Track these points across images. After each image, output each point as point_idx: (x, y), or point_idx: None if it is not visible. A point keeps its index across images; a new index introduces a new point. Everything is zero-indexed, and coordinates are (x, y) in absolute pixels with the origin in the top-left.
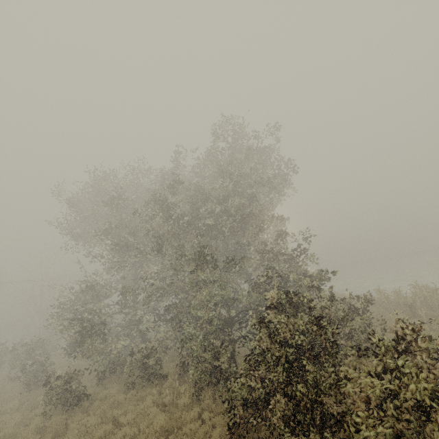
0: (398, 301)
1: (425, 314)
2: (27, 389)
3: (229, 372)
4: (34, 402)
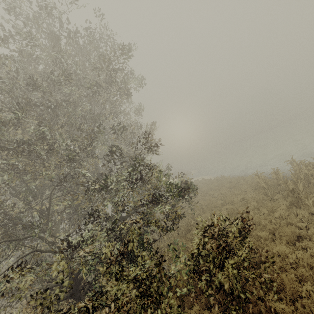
0: (277, 182)
1: (312, 203)
2: None
3: None
4: None
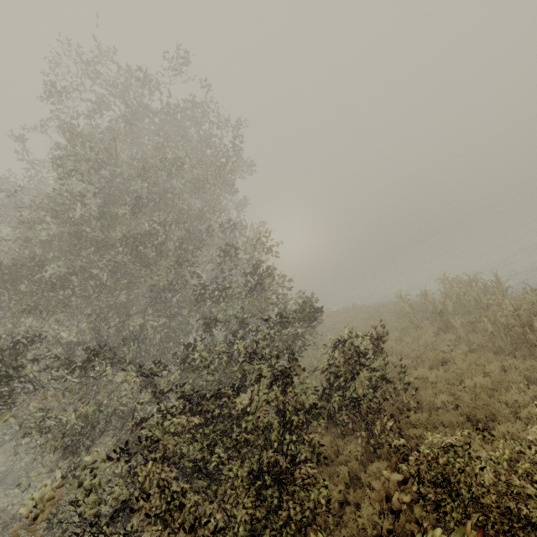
0: (426, 306)
1: (460, 324)
2: None
3: None
4: None
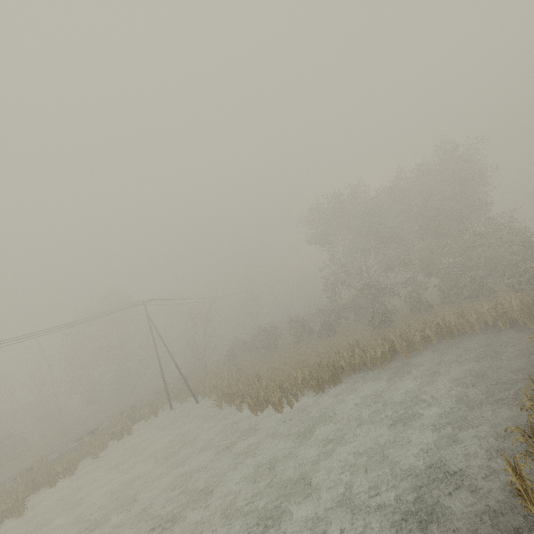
0: None
1: None
2: (327, 336)
3: (489, 288)
4: (352, 333)
